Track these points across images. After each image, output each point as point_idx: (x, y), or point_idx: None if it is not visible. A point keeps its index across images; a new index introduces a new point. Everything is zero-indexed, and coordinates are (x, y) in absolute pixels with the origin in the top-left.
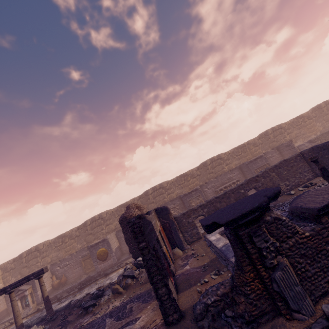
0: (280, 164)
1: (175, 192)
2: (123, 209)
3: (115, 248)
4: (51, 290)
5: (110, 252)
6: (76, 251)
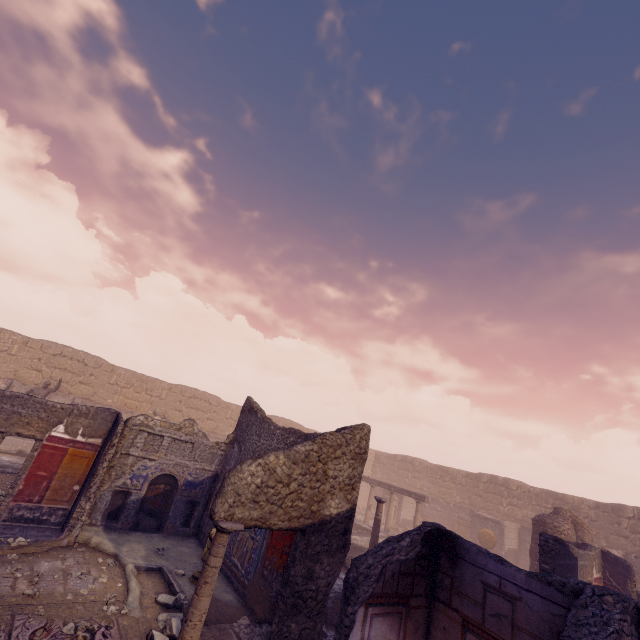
0: None
1: None
2: (550, 501)
3: (509, 548)
4: (411, 521)
5: (499, 546)
6: (454, 504)
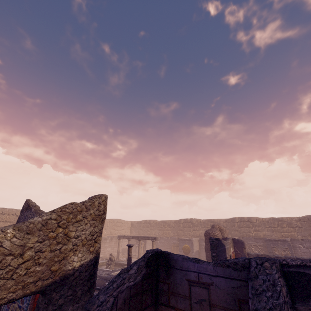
0: None
1: (263, 231)
2: (209, 224)
3: (196, 250)
4: None
5: (192, 251)
6: (170, 237)
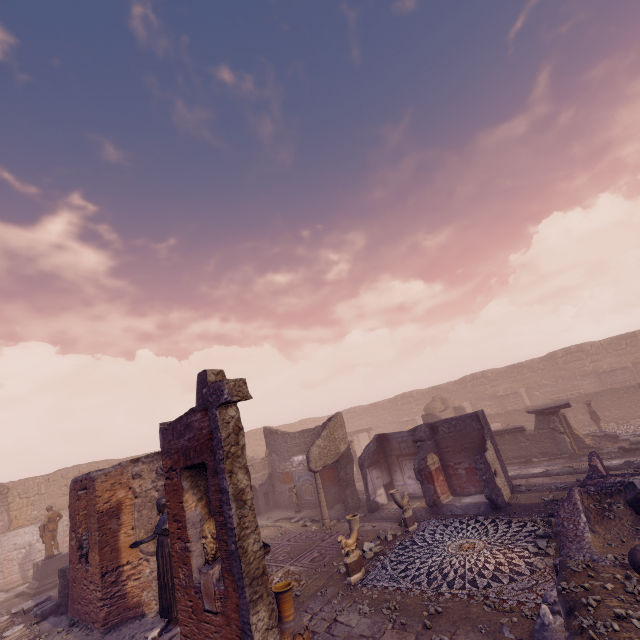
0: (603, 392)
1: (501, 385)
2: (434, 393)
3: None
4: None
5: None
6: (388, 422)
